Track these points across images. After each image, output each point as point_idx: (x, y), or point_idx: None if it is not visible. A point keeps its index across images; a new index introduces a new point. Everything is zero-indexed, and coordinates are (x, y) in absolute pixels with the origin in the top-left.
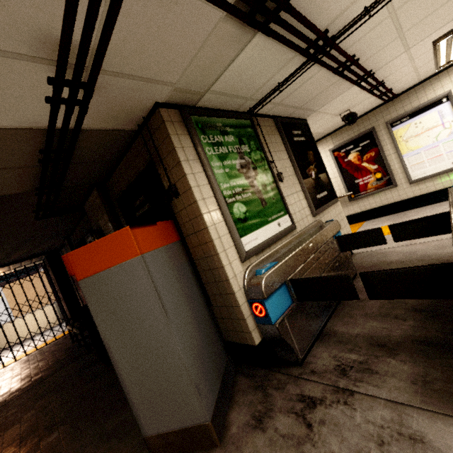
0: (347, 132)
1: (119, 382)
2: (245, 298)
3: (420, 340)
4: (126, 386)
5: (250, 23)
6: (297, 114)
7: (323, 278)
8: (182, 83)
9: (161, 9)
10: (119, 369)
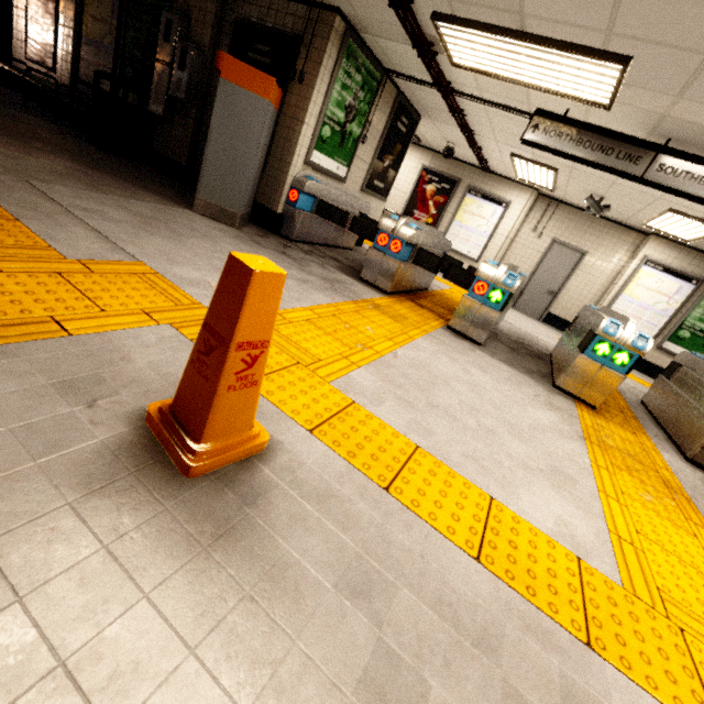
0: (446, 164)
1: (203, 157)
2: (291, 184)
3: (352, 267)
4: (205, 162)
5: (413, 45)
6: (417, 107)
7: (337, 208)
8: (363, 20)
9: (381, 1)
10: (208, 150)
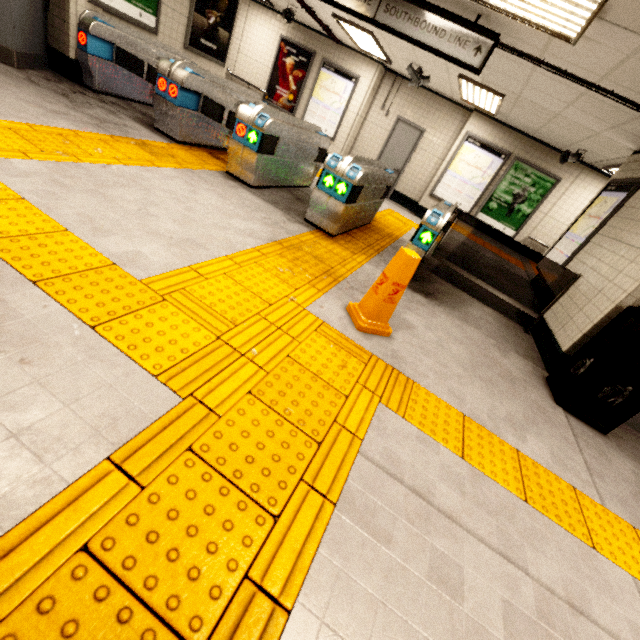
0: (302, 35)
1: None
2: (77, 26)
3: None
4: None
5: None
6: None
7: (133, 56)
8: None
9: None
10: None
